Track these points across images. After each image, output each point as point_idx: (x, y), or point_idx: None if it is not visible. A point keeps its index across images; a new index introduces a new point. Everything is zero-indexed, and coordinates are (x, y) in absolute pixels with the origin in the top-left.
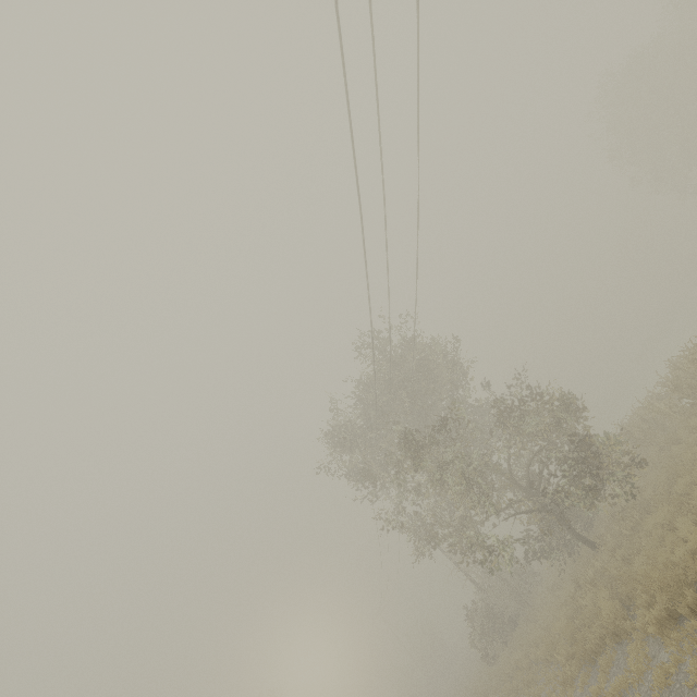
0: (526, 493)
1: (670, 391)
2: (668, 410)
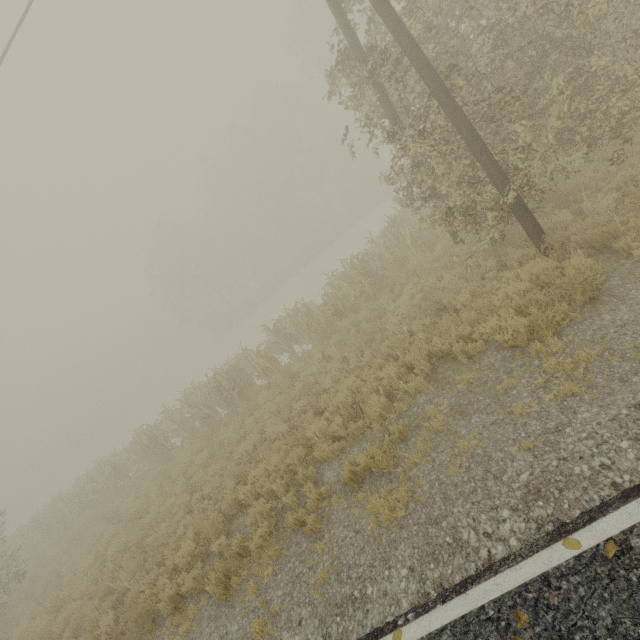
0: None
1: (75, 498)
2: (69, 511)
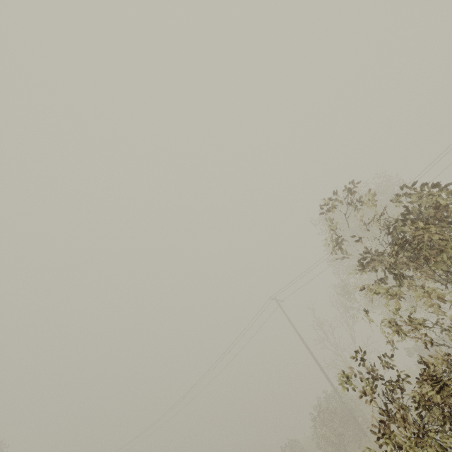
0: None
1: None
2: None
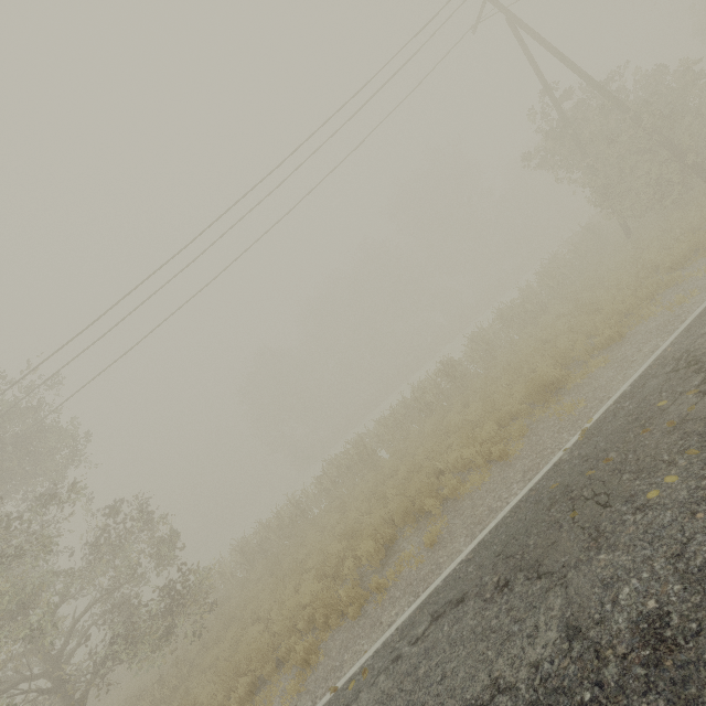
0: (51, 665)
1: (239, 555)
2: (230, 573)
